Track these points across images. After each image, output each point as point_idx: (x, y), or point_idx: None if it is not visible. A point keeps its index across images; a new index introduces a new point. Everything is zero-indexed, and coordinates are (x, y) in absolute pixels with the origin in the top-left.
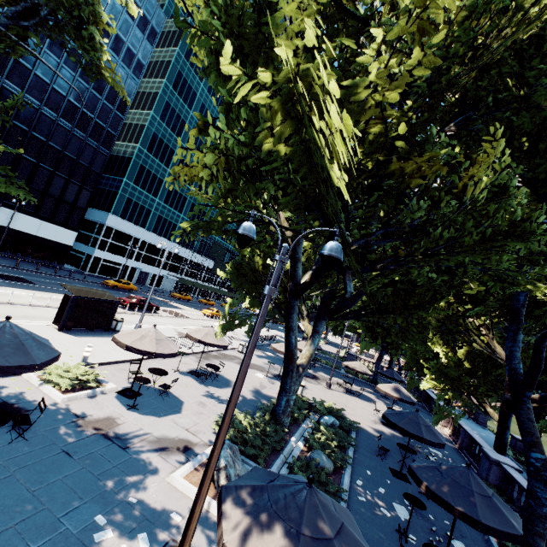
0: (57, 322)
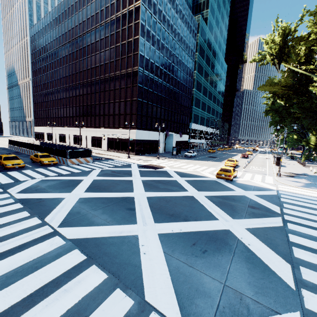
0: (278, 164)
